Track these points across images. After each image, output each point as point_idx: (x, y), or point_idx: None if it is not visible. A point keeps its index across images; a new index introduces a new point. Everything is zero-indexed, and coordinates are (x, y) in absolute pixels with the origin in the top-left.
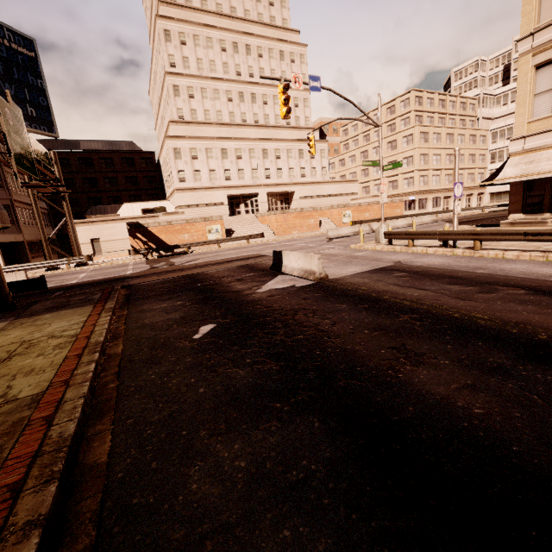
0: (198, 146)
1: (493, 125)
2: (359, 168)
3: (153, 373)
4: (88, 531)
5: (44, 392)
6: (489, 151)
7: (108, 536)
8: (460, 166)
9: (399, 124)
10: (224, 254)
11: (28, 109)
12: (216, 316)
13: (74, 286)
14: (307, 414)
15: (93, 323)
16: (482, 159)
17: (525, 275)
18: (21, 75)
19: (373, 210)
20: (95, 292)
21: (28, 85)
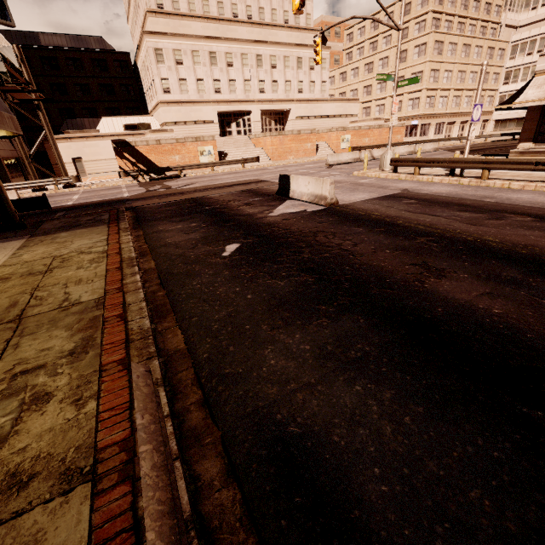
0: (183, 47)
1: (516, 36)
2: (361, 84)
3: (198, 284)
4: (194, 391)
5: (104, 297)
6: (505, 69)
7: (214, 393)
8: (470, 86)
9: (413, 29)
10: (221, 178)
11: None
12: (237, 237)
13: (73, 208)
14: (351, 314)
15: (116, 241)
16: (495, 78)
17: (531, 204)
18: None
19: (373, 136)
20: (101, 213)
21: None
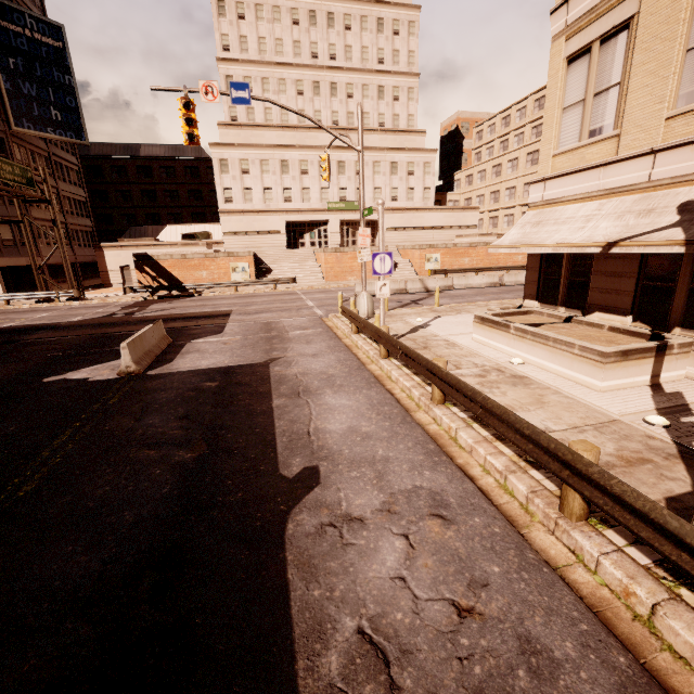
0: (251, 156)
1: None
2: (488, 189)
3: None
4: None
5: None
6: None
7: None
8: None
9: None
10: (212, 304)
11: (52, 112)
12: None
13: None
14: None
15: None
16: None
17: (287, 423)
18: (45, 71)
19: (477, 255)
20: None
21: (53, 83)
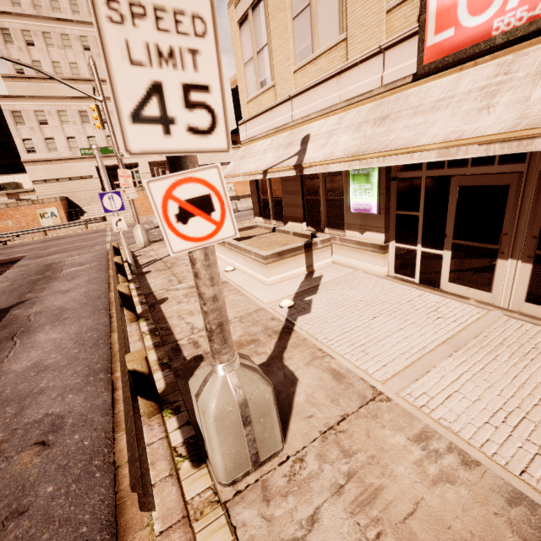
0: (46, 108)
1: None
2: None
3: None
4: None
5: None
6: None
7: None
8: None
9: None
10: (10, 252)
11: None
12: None
13: None
14: None
15: None
16: None
17: None
18: None
19: None
20: None
21: None
